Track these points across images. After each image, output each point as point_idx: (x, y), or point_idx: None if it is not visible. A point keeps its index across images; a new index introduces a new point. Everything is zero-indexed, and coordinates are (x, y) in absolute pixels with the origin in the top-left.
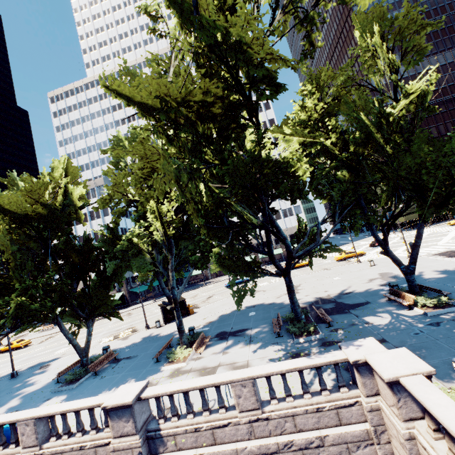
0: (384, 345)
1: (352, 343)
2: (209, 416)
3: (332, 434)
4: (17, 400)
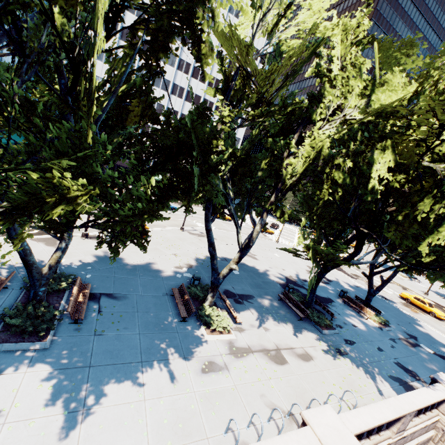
0: (386, 355)
1: (441, 378)
2: (374, 439)
3: (422, 440)
4: None
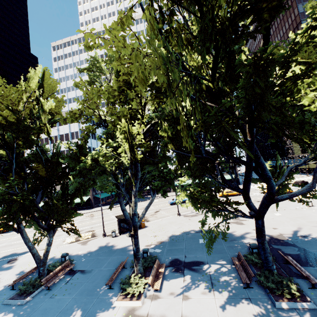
0: None
1: None
2: None
3: None
4: None
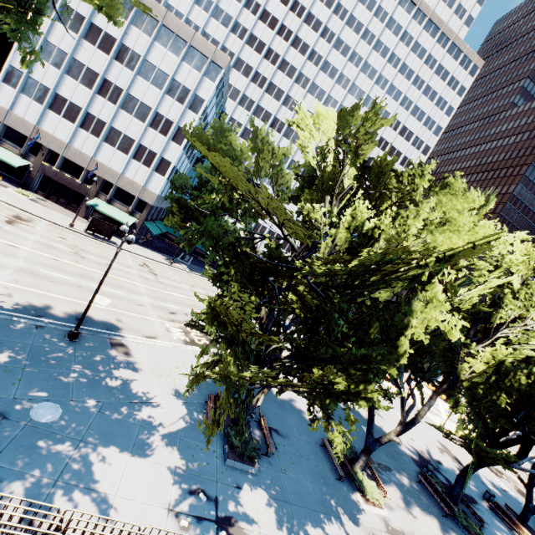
0: None
1: None
2: None
3: None
4: (167, 448)
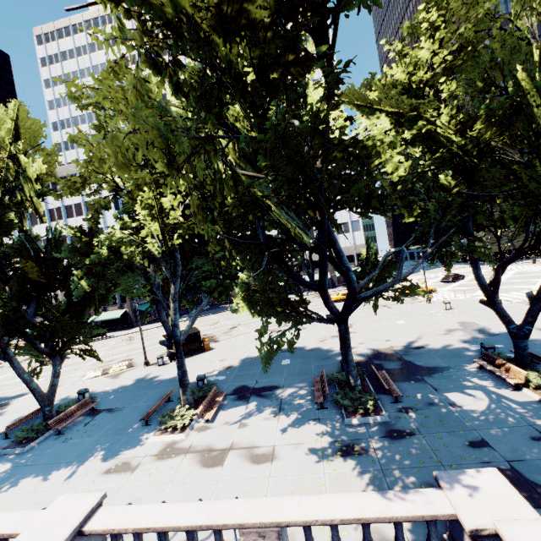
0: (486, 454)
1: (460, 478)
2: None
3: None
4: None
